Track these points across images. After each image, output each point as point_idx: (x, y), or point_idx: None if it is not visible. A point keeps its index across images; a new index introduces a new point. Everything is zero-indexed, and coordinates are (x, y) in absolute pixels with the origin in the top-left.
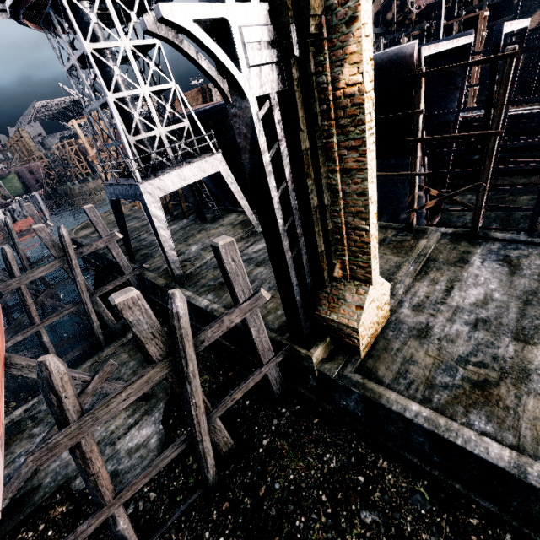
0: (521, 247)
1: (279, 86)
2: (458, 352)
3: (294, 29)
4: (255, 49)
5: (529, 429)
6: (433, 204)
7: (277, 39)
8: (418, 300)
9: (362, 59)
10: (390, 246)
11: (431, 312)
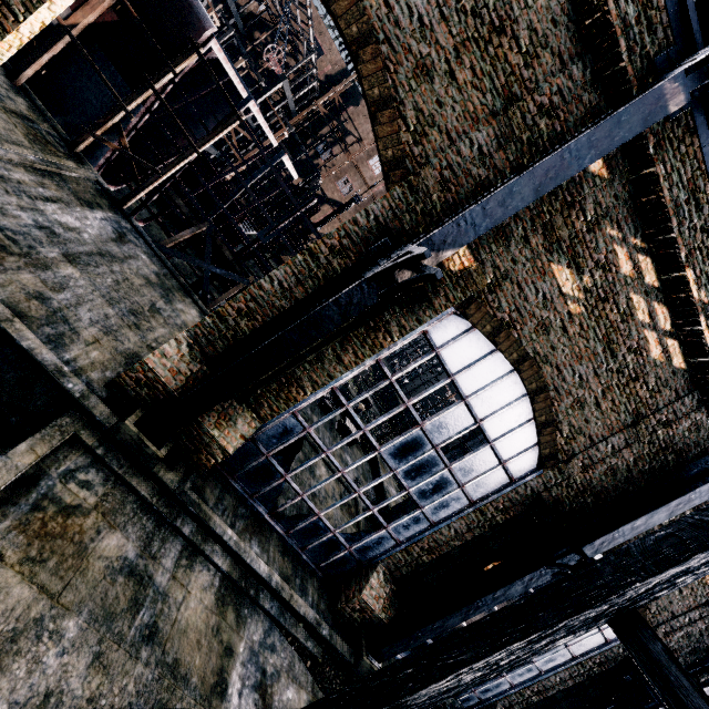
0: (141, 241)
1: None
2: (1, 221)
3: None
4: None
5: (5, 280)
6: (114, 148)
7: None
8: (6, 174)
9: None
10: (31, 130)
11: (9, 190)
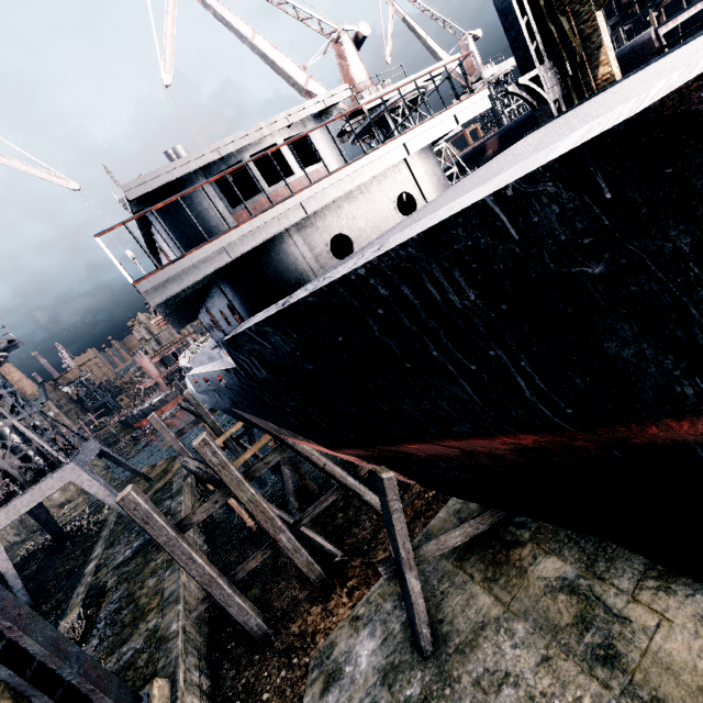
0: None
1: (562, 93)
2: None
3: (568, 64)
4: (549, 81)
5: None
6: None
7: (558, 73)
8: None
9: (609, 61)
10: None
11: None
